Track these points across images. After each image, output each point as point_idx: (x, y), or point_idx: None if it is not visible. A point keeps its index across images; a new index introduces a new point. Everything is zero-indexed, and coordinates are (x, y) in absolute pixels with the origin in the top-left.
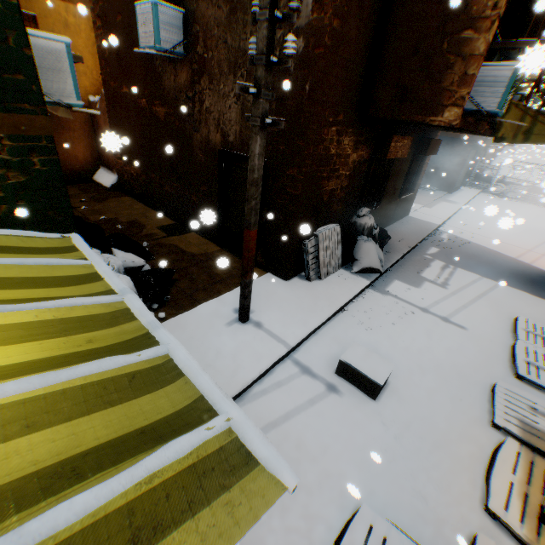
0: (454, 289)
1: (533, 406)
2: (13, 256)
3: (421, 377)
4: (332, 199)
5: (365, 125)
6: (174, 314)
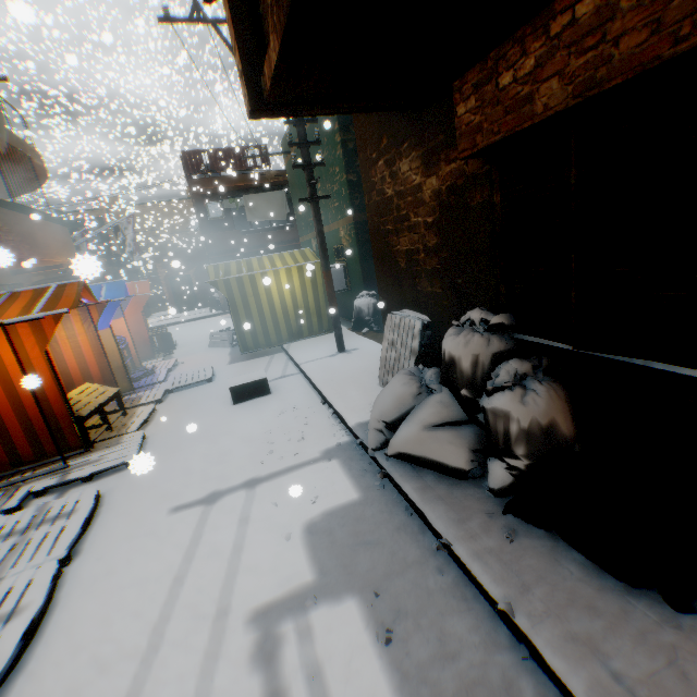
0: (226, 652)
1: (98, 462)
2: (300, 260)
3: (211, 421)
4: (416, 268)
5: (437, 109)
6: (367, 336)
